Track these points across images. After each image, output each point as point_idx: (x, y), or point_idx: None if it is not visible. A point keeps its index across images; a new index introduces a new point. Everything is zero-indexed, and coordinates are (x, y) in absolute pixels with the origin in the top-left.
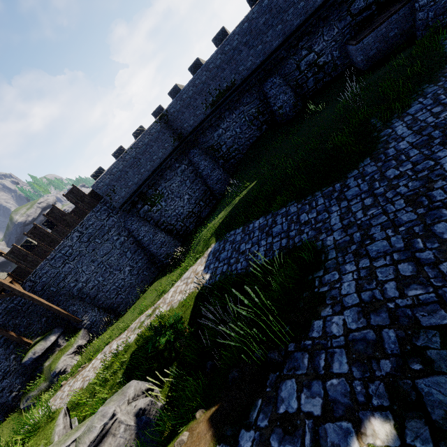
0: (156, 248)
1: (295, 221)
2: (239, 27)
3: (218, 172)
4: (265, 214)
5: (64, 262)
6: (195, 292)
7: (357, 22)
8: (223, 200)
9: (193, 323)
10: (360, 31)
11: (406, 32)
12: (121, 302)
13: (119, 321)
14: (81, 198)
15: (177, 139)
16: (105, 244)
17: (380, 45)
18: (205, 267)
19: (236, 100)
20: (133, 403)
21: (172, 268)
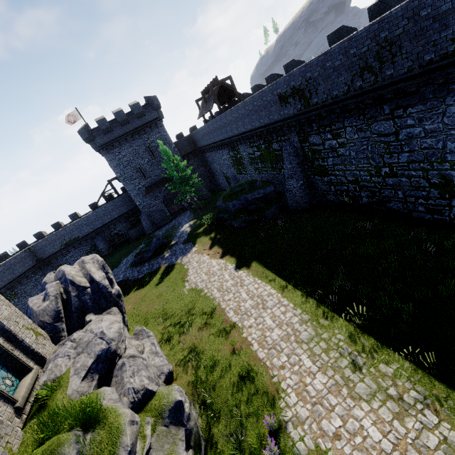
0: None
1: None
2: (83, 218)
3: None
4: None
5: None
6: None
7: (132, 223)
8: None
9: None
10: (133, 226)
11: (144, 231)
12: None
13: None
14: None
15: (36, 260)
16: None
17: (137, 233)
18: None
19: (79, 244)
20: None
21: None
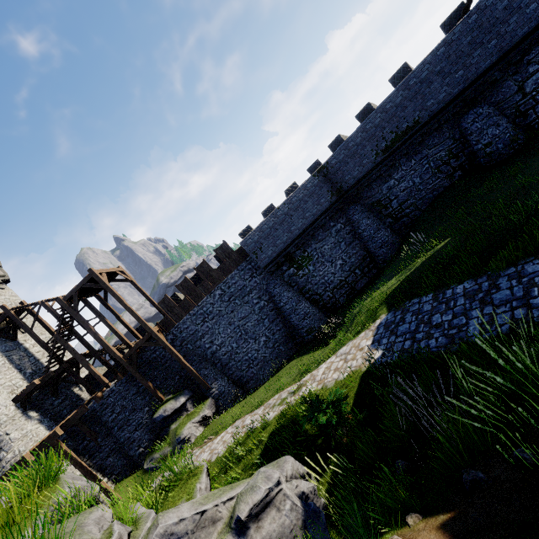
0: (298, 320)
1: (538, 283)
2: (431, 55)
3: (385, 233)
4: (473, 277)
5: (204, 319)
6: (361, 370)
7: None
8: (389, 268)
9: (359, 409)
10: None
11: None
12: (251, 377)
13: (248, 398)
14: (229, 254)
15: (335, 194)
16: (244, 306)
17: None
18: (374, 341)
19: (418, 143)
20: (294, 481)
21: (315, 346)
